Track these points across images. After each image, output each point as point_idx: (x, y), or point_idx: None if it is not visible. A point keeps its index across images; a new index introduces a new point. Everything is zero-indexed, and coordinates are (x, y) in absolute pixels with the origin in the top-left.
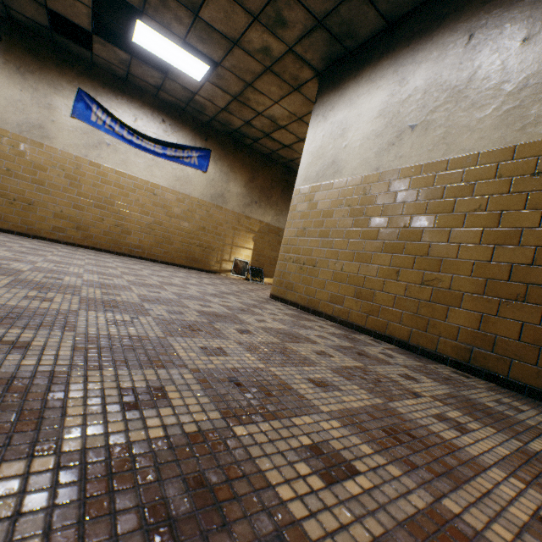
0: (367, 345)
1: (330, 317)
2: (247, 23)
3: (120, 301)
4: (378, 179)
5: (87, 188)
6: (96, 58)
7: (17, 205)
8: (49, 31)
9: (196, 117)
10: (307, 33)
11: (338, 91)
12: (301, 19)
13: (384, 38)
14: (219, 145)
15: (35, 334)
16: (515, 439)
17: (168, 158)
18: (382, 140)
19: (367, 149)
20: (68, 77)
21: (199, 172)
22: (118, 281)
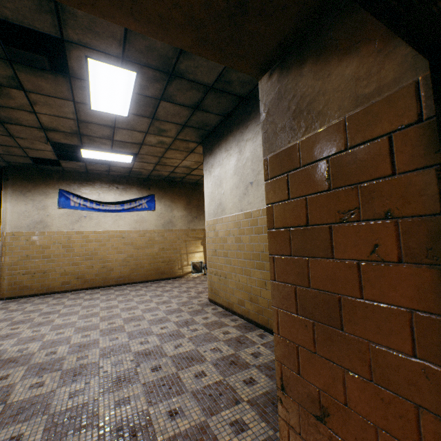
0: (249, 345)
1: (240, 315)
2: (143, 135)
3: (85, 365)
4: (243, 218)
5: (78, 249)
6: (65, 168)
7: (36, 276)
8: (34, 165)
9: (138, 177)
10: (180, 130)
11: (212, 155)
12: (173, 127)
13: (226, 122)
14: (159, 188)
15: (28, 424)
16: (273, 429)
17: (127, 210)
18: (239, 190)
19: (234, 196)
20: (51, 185)
21: (150, 211)
22: (94, 335)
